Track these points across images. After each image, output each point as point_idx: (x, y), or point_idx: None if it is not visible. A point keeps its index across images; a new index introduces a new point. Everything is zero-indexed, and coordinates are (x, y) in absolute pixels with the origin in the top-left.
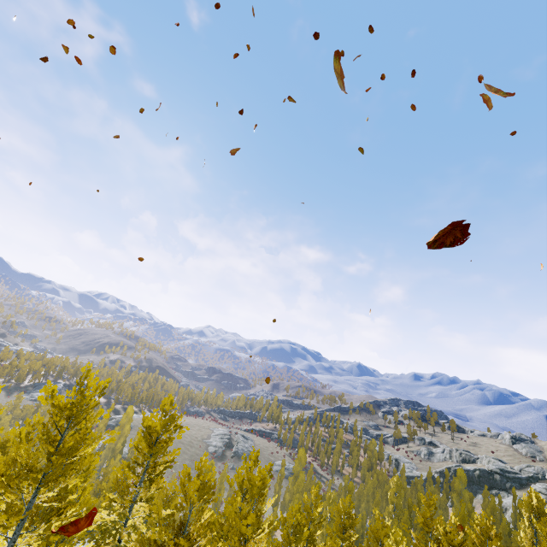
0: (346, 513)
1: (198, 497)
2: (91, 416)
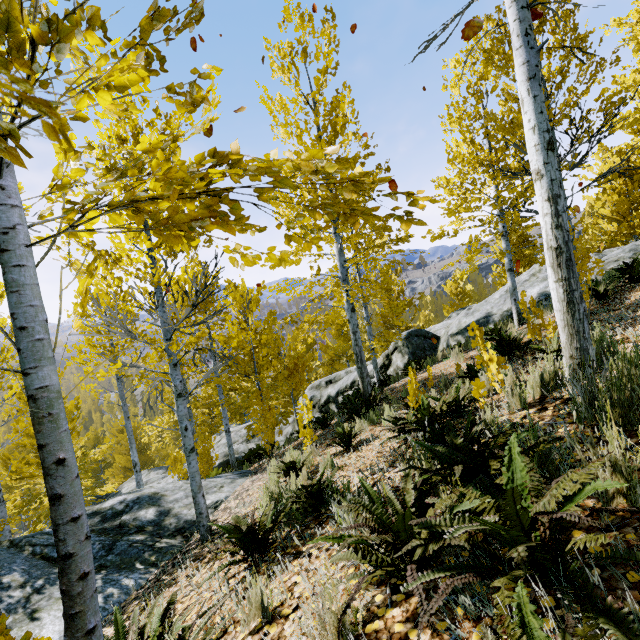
0: None
1: None
2: None
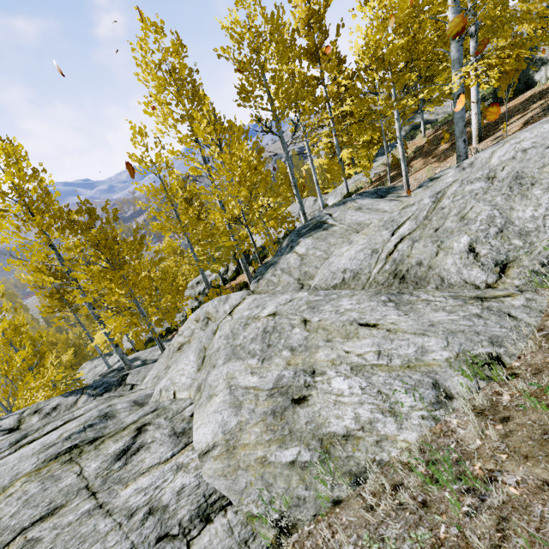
0: None
1: None
2: None
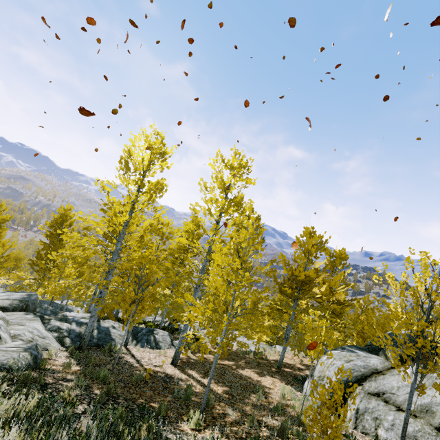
0: (366, 306)
1: (315, 250)
2: (237, 186)
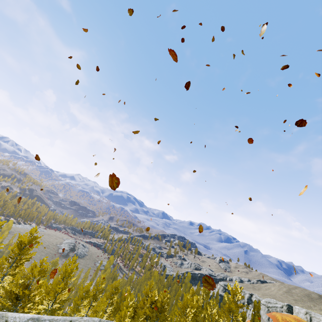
0: (115, 287)
1: (38, 274)
2: None
